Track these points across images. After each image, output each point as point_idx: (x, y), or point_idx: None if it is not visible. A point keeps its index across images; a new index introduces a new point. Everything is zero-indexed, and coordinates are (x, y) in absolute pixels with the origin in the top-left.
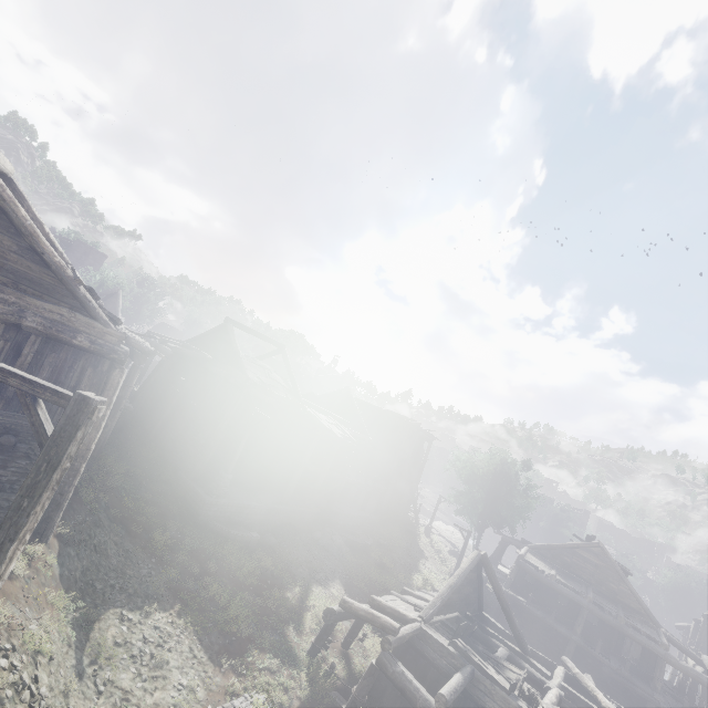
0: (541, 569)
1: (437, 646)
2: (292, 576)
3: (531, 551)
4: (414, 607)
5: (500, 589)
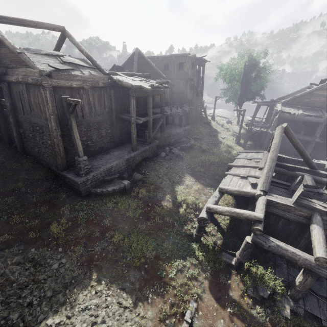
0: (293, 113)
1: (284, 207)
2: (161, 190)
3: (283, 105)
4: (251, 183)
5: (298, 142)
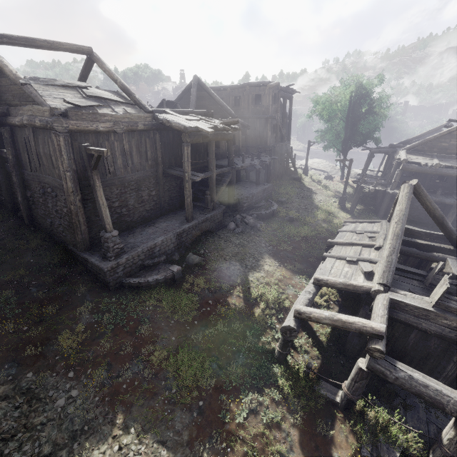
0: (424, 163)
1: (418, 312)
2: (228, 280)
3: (409, 152)
4: (364, 271)
5: (436, 208)
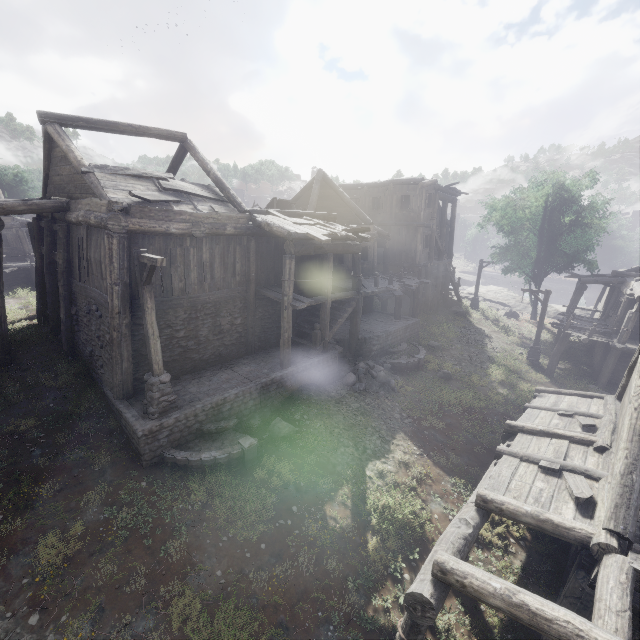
0: None
1: None
2: (331, 470)
3: None
4: (574, 496)
5: None
